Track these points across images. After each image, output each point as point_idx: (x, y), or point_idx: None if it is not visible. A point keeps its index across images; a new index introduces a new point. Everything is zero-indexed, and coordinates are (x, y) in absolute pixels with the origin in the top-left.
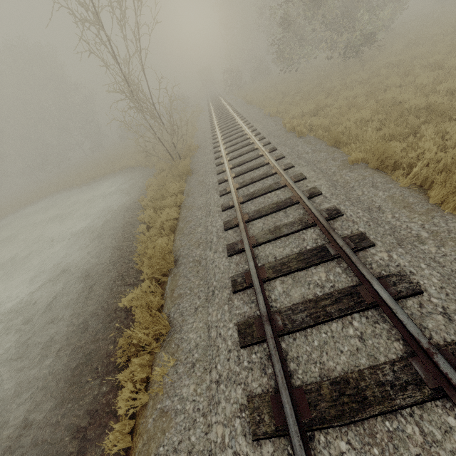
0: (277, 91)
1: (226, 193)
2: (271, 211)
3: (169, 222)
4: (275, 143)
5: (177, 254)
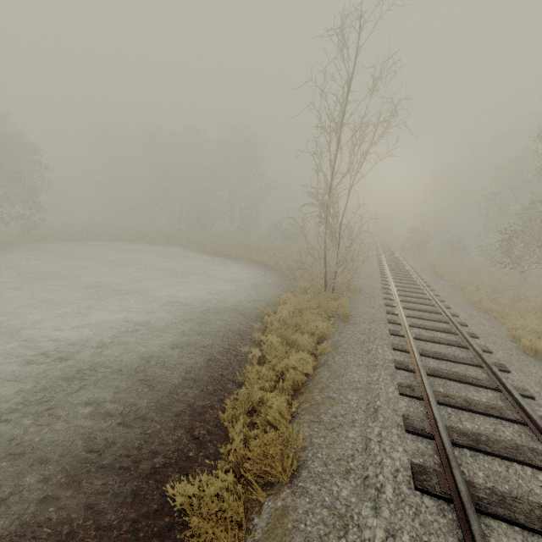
0: (479, 280)
1: (412, 395)
2: (541, 526)
3: (298, 375)
4: (502, 358)
5: (300, 457)
